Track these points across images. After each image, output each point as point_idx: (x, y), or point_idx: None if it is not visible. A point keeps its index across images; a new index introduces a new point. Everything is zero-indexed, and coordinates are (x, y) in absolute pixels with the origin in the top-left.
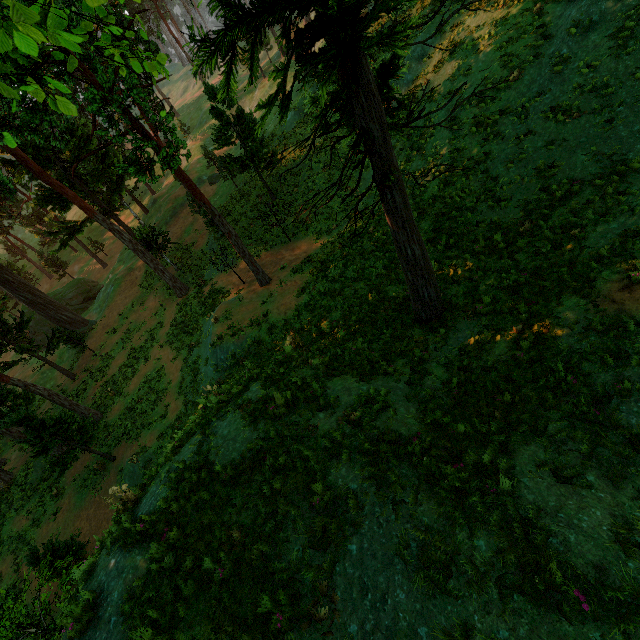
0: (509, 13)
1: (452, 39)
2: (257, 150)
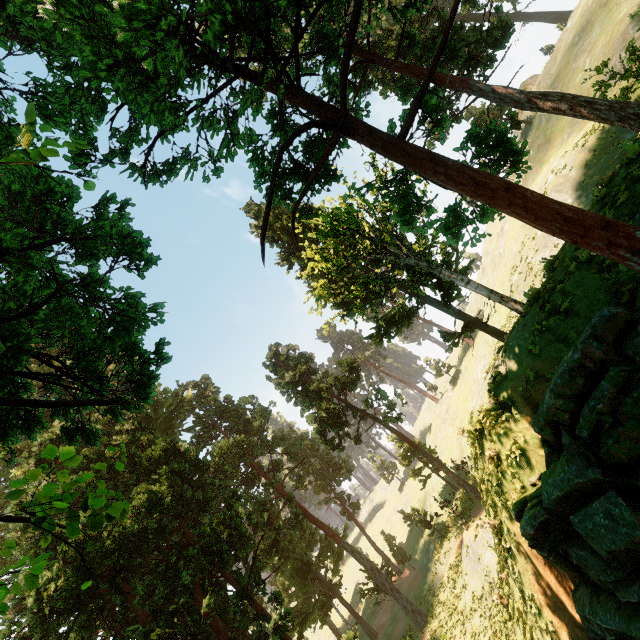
0: (501, 327)
1: (490, 351)
2: (429, 451)
